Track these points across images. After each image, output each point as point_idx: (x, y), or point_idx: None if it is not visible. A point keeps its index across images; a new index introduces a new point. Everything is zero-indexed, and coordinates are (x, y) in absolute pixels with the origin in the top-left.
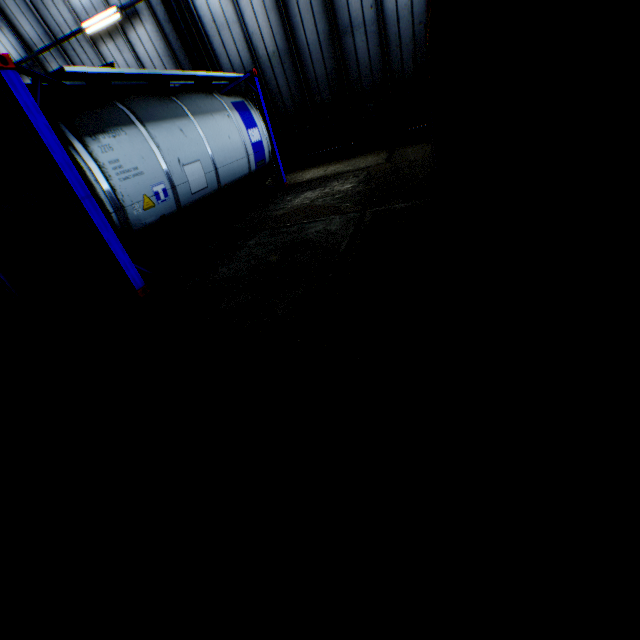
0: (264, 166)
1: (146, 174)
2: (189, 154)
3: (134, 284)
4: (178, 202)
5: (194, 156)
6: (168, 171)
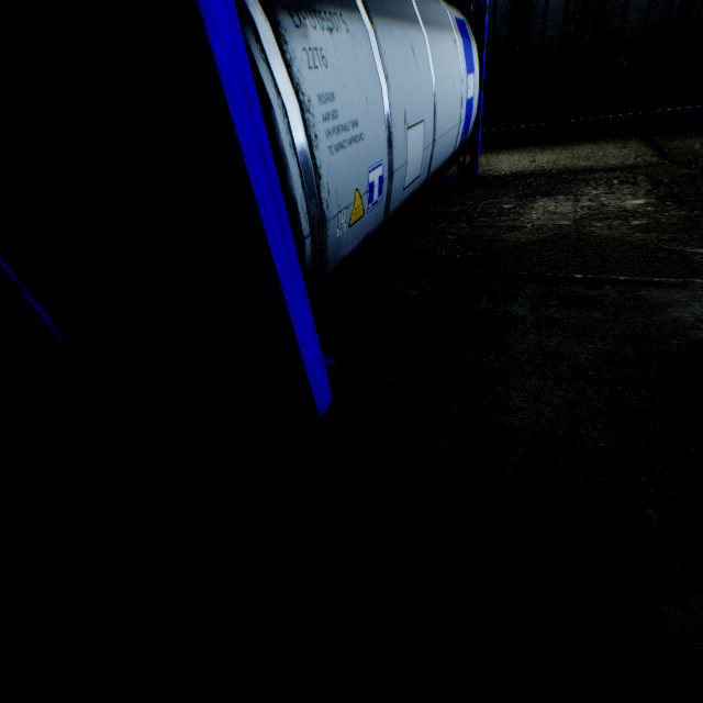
0: (463, 143)
1: (365, 140)
2: (416, 105)
3: (317, 406)
4: (387, 205)
5: (419, 111)
6: (390, 137)
